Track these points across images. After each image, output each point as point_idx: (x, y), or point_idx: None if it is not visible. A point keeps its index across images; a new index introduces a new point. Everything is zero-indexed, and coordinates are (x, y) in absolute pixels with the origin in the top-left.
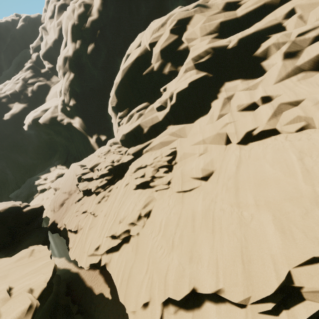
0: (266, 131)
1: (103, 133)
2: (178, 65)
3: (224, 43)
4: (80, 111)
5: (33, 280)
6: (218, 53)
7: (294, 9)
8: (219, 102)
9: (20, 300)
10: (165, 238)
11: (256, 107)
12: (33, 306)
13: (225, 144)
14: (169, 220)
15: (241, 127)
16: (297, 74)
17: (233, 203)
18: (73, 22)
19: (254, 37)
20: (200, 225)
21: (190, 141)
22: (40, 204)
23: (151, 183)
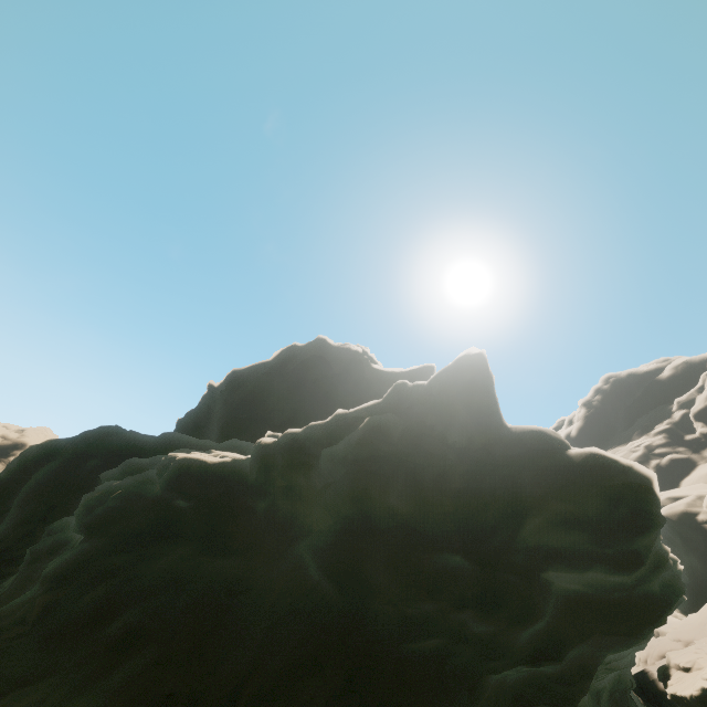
0: None
1: None
2: None
3: None
4: None
5: None
6: None
7: None
8: None
9: None
10: None
11: None
12: None
13: None
14: None
15: None
16: None
17: None
18: None
19: None
20: None
21: None
22: None
23: None
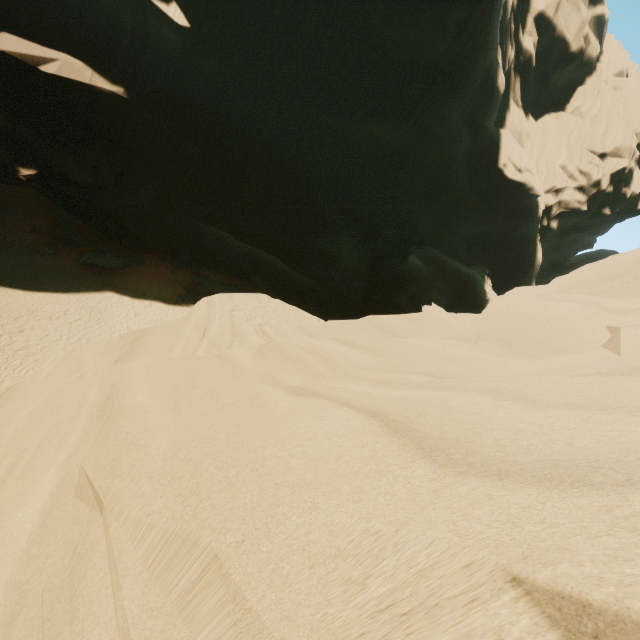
0: None
1: None
2: None
3: None
4: (545, 241)
5: None
6: None
7: None
8: None
9: None
10: None
11: None
12: None
13: None
14: None
15: None
16: None
17: None
18: (627, 167)
19: None
20: None
21: None
22: None
23: None
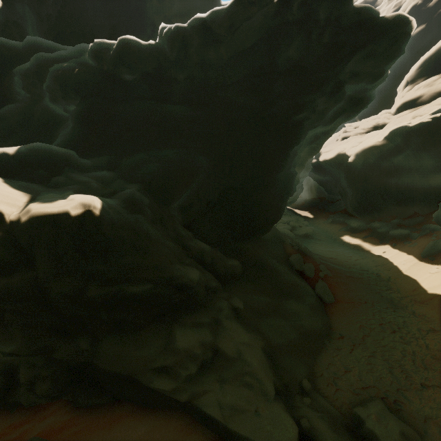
0: None
1: None
2: None
3: None
4: None
5: None
6: None
7: None
8: None
9: None
10: None
11: None
12: None
13: None
14: None
15: None
16: None
17: None
18: (416, 2)
19: None
20: None
21: None
22: None
23: None
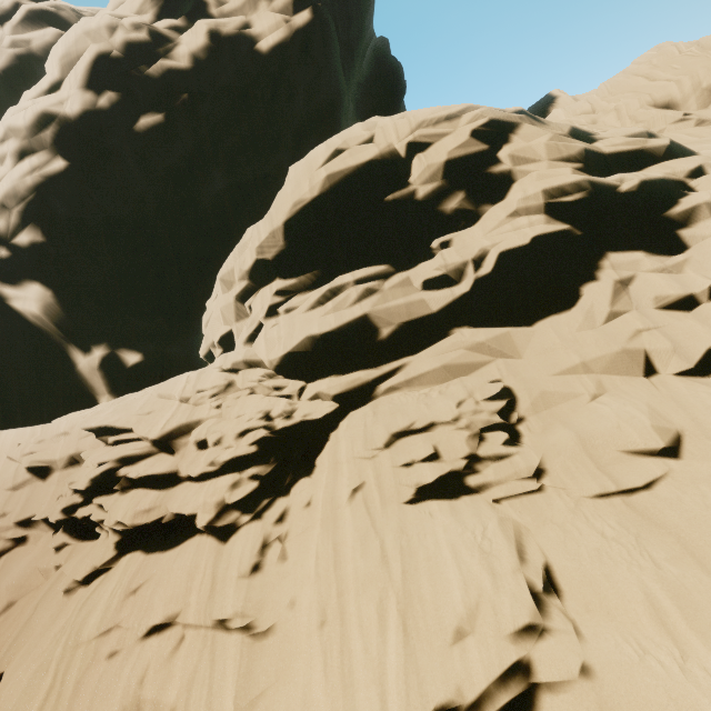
0: None
1: (133, 346)
2: (483, 200)
3: (611, 181)
4: (53, 269)
5: None
6: (599, 194)
7: (703, 168)
8: (603, 288)
9: None
10: None
11: (691, 306)
12: None
13: (643, 375)
14: (682, 585)
15: (686, 338)
16: None
17: None
18: (106, 49)
19: (662, 186)
20: None
21: (545, 366)
22: None
23: (470, 478)
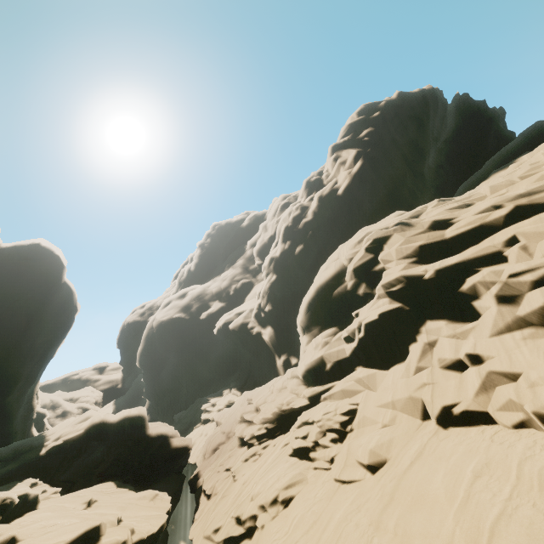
0: (473, 412)
1: (296, 354)
2: (374, 286)
3: (419, 272)
4: (274, 320)
5: (139, 524)
6: (412, 283)
7: (516, 237)
8: (417, 348)
9: (121, 530)
10: (284, 543)
11: (467, 368)
12: (126, 543)
13: (421, 418)
14: (303, 519)
15: (438, 395)
16: (522, 328)
17: (374, 519)
18: (287, 224)
19: (458, 268)
20: (326, 539)
21: (377, 399)
22: (196, 440)
23: (311, 453)
